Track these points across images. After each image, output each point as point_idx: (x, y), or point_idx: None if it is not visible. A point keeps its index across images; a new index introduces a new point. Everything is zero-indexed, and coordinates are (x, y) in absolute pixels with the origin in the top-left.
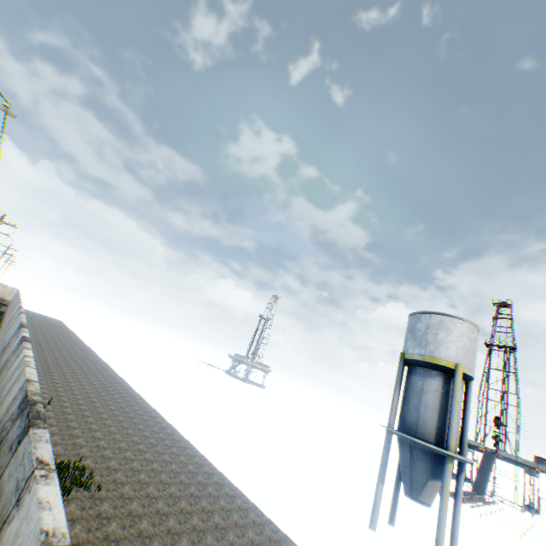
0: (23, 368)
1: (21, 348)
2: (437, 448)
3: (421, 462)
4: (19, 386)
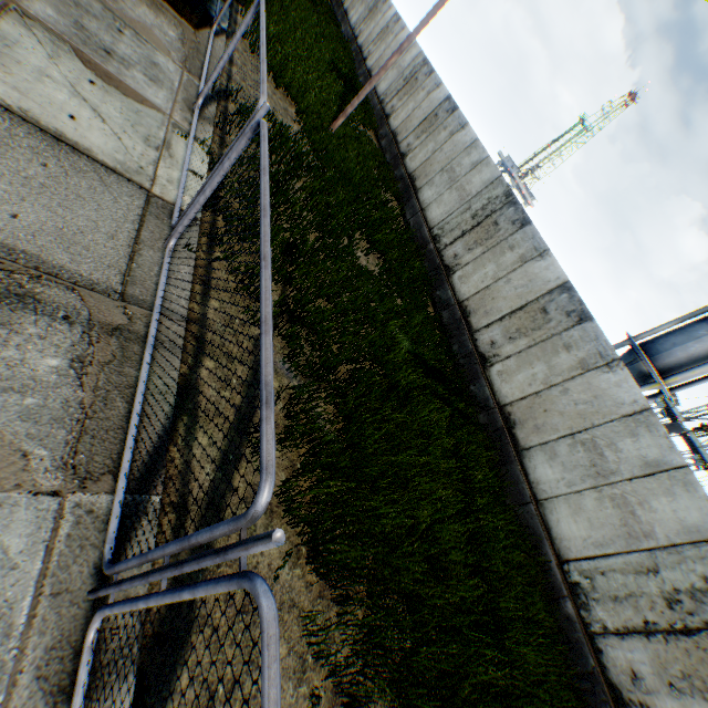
0: (485, 155)
1: (460, 117)
2: (655, 373)
3: (629, 372)
4: (490, 173)
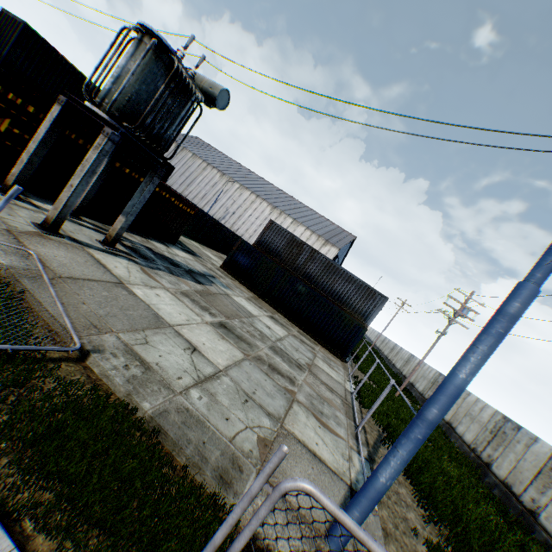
0: (484, 403)
1: (465, 391)
2: None
3: None
4: (490, 410)
